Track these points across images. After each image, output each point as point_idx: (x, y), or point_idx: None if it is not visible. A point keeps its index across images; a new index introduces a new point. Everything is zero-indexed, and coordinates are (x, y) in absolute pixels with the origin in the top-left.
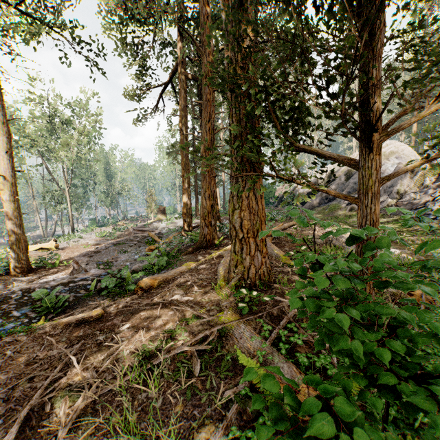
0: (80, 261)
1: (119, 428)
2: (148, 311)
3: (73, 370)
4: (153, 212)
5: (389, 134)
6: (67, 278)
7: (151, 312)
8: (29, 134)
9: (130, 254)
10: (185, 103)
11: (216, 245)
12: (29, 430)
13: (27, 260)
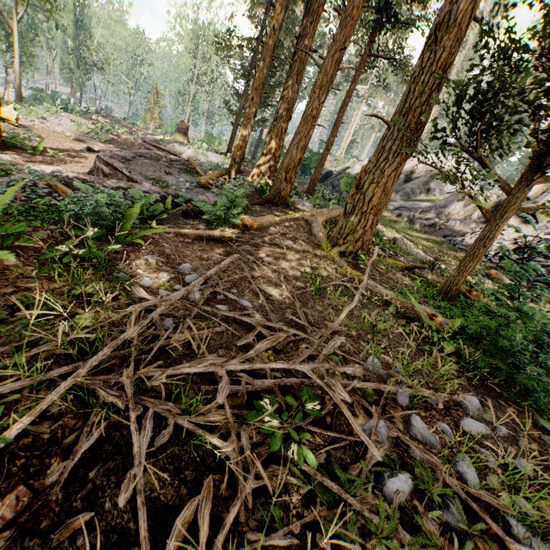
0: (116, 165)
1: (326, 313)
2: (270, 248)
3: (255, 274)
4: (154, 123)
5: (546, 179)
6: (122, 182)
7: (275, 250)
8: None
9: (176, 179)
10: None
11: (285, 205)
12: (266, 300)
13: None
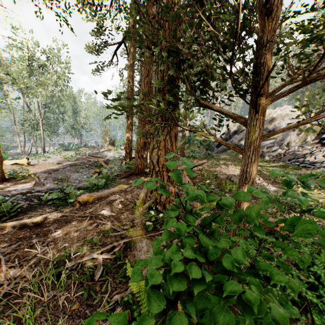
0: (41, 176)
1: (22, 320)
2: (78, 221)
3: (2, 267)
4: (107, 143)
5: (272, 99)
6: (26, 189)
7: (81, 222)
8: (11, 73)
9: (81, 174)
10: (133, 60)
11: (145, 173)
12: None
13: (2, 171)
